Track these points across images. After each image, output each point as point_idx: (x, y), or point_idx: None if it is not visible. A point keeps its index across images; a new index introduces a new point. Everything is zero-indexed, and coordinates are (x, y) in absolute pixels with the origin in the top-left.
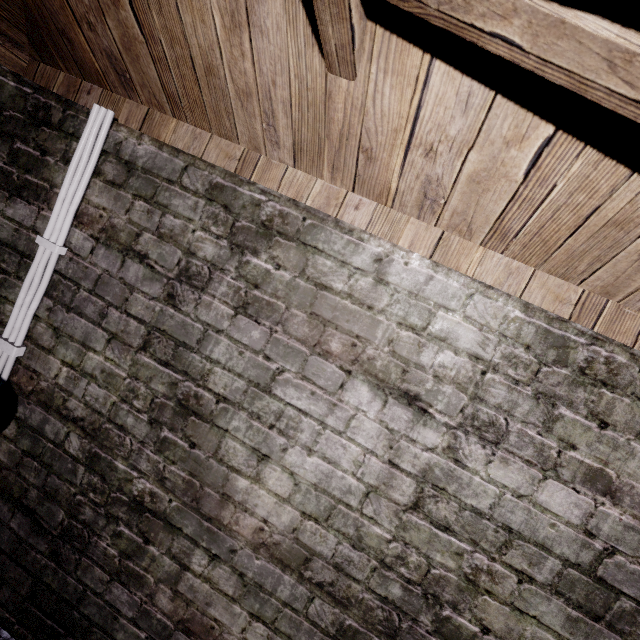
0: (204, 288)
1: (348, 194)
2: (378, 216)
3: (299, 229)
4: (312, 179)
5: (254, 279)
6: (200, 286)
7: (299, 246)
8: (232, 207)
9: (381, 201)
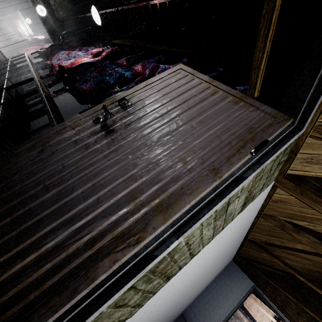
0: (231, 319)
1: (244, 317)
2: (247, 321)
3: (240, 319)
4: (241, 314)
5: (236, 321)
6: (231, 319)
7: (240, 321)
8: (235, 313)
9: (247, 320)
